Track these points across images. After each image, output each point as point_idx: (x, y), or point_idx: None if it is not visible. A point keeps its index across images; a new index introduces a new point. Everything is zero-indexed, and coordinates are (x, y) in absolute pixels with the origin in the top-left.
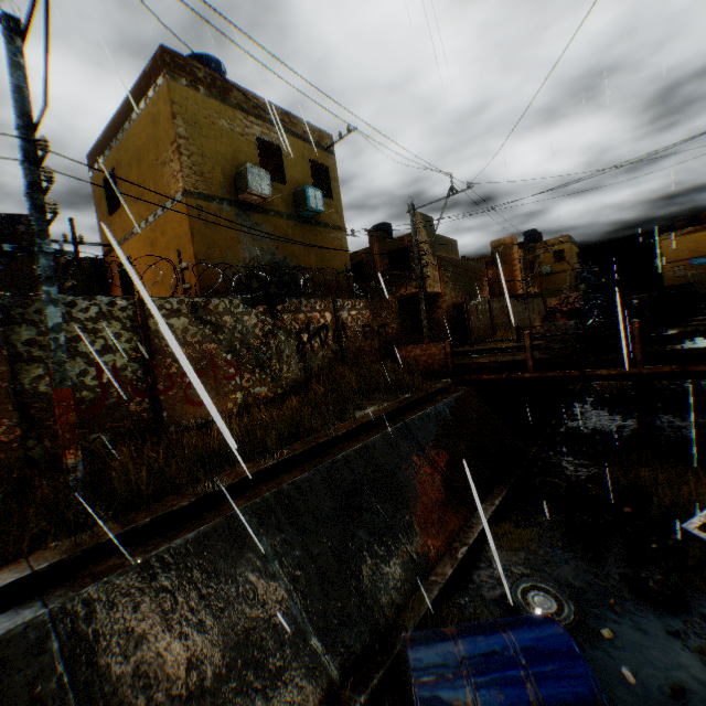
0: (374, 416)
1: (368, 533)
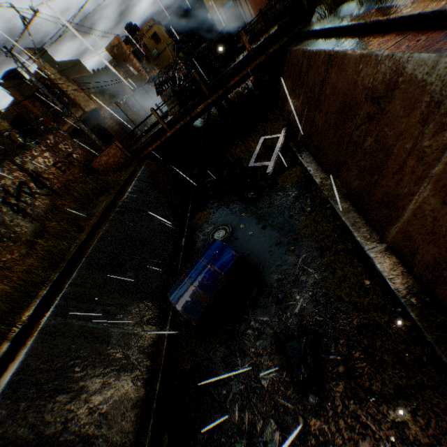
0: (100, 215)
1: (133, 271)
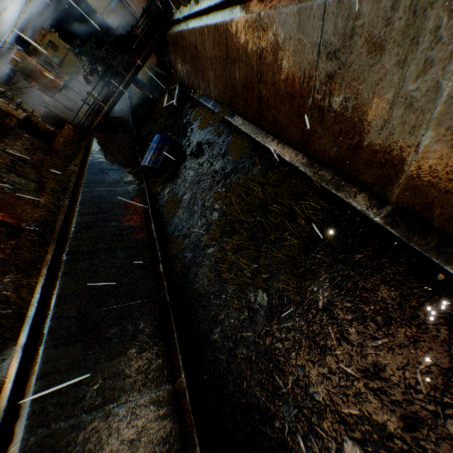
0: (81, 162)
1: (116, 173)
